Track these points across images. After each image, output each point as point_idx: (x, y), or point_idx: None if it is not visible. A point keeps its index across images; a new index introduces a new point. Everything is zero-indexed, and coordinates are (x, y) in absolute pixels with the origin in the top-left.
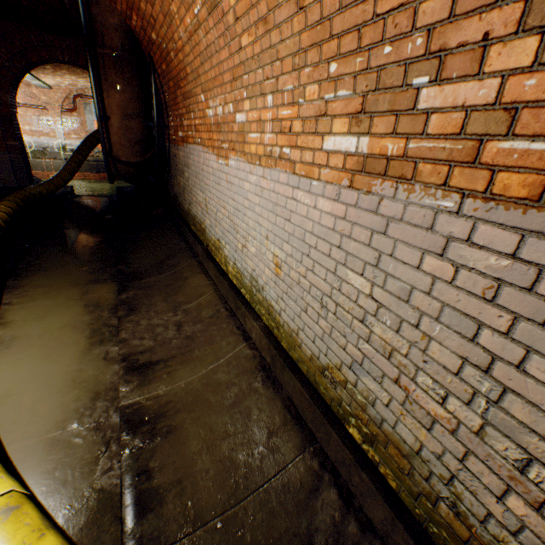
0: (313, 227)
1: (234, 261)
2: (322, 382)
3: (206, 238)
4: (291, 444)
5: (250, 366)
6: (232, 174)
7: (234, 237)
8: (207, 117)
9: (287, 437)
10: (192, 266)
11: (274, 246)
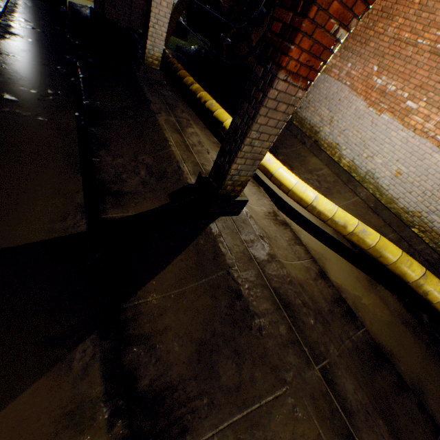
0: (436, 169)
1: (352, 159)
2: (404, 216)
3: (317, 137)
4: (388, 231)
5: (364, 206)
6: (380, 121)
7: (361, 149)
8: (371, 80)
9: (386, 229)
10: (306, 150)
11: (401, 166)
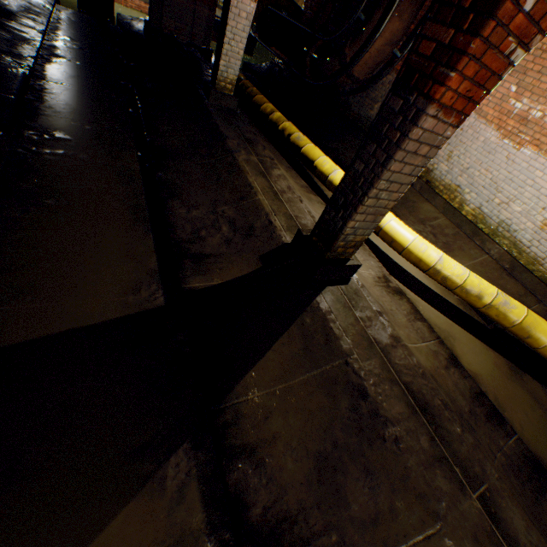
0: None
1: (479, 206)
2: None
3: (429, 177)
4: (531, 301)
5: (496, 267)
6: (519, 157)
7: (491, 193)
8: (507, 104)
9: (528, 298)
10: (414, 194)
11: None
